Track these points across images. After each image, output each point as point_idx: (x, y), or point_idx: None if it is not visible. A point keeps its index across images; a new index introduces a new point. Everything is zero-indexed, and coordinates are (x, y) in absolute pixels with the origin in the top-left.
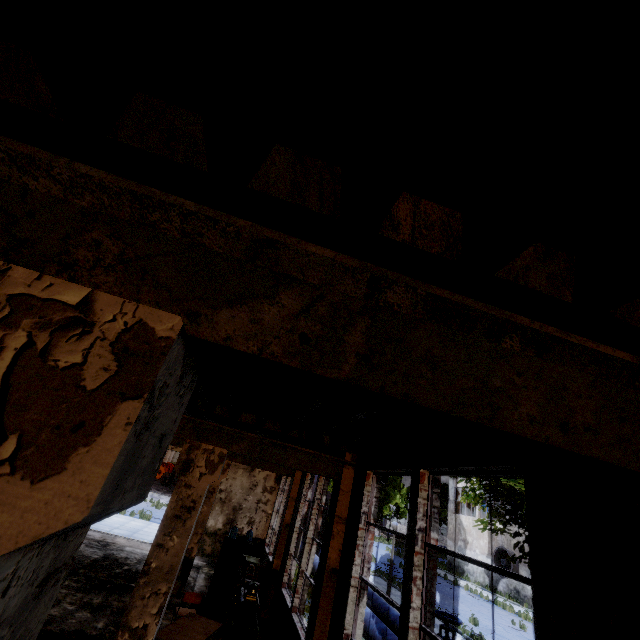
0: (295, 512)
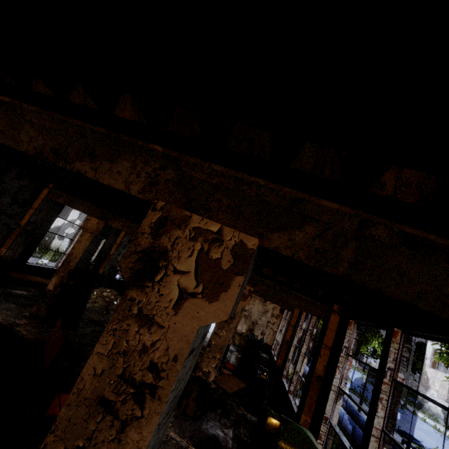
0: (293, 334)
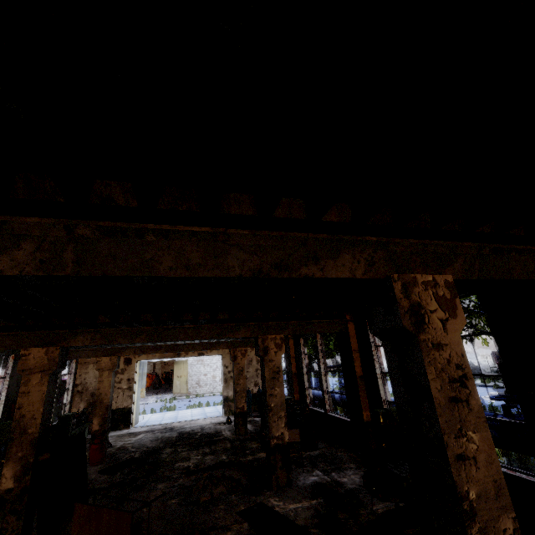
0: (299, 364)
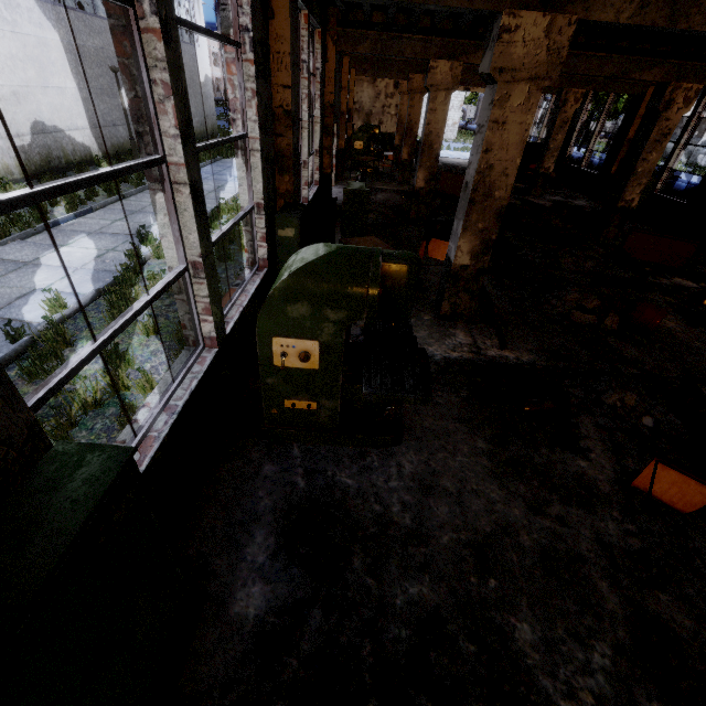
0: (574, 121)
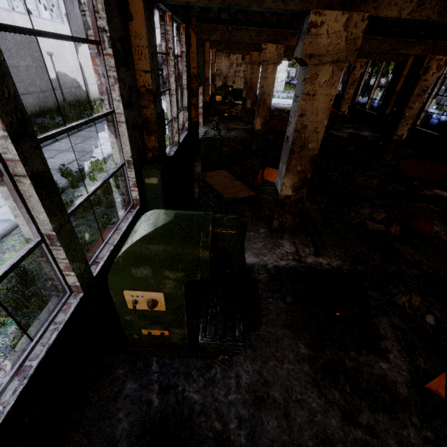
0: (360, 79)
